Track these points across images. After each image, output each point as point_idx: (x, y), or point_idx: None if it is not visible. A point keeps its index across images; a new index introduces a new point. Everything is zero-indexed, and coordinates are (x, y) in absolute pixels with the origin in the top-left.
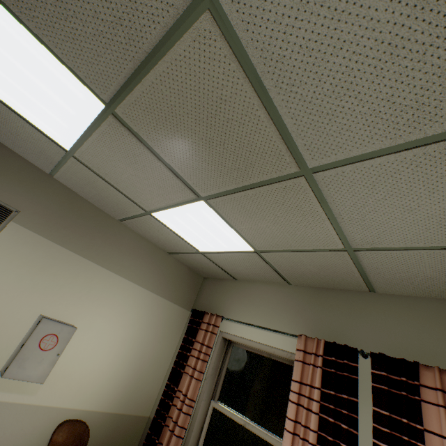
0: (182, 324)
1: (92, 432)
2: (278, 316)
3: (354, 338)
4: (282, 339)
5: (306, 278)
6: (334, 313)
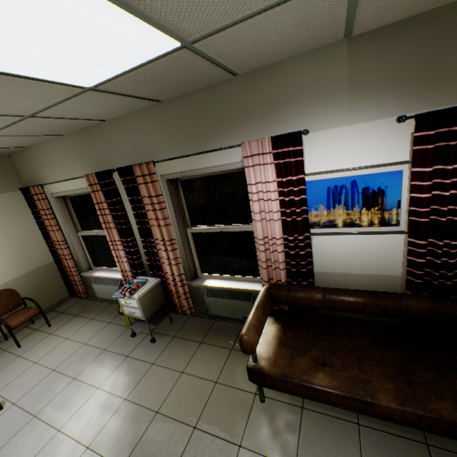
0: (25, 203)
1: (20, 288)
2: (73, 165)
3: (113, 161)
4: (84, 181)
5: (59, 131)
6: (97, 148)
